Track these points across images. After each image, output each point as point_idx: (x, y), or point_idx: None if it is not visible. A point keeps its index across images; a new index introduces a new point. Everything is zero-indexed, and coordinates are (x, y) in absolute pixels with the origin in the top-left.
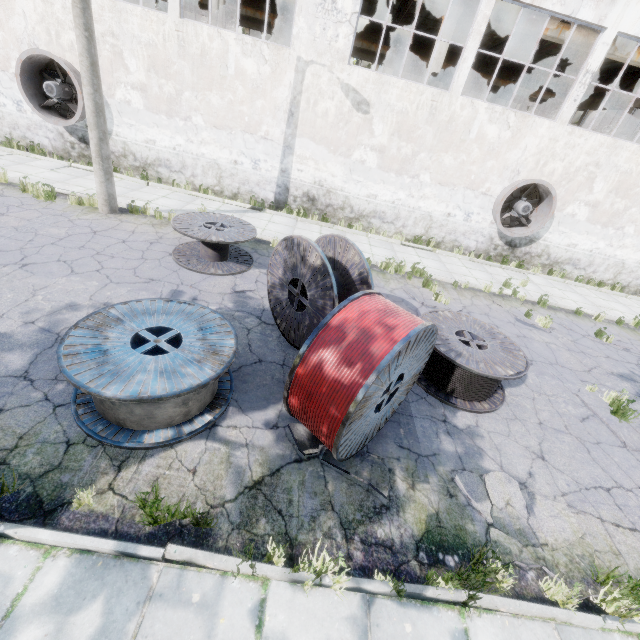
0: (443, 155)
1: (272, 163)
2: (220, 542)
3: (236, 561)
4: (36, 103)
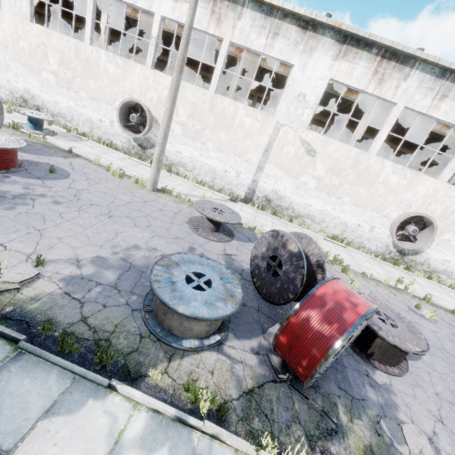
0: (359, 188)
1: (248, 175)
2: (232, 427)
3: (246, 443)
4: (122, 123)
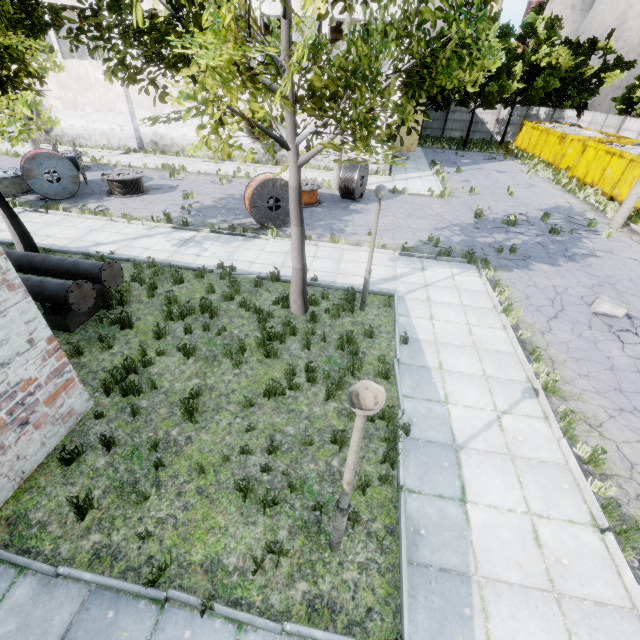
0: None
1: (129, 126)
2: None
3: None
4: None
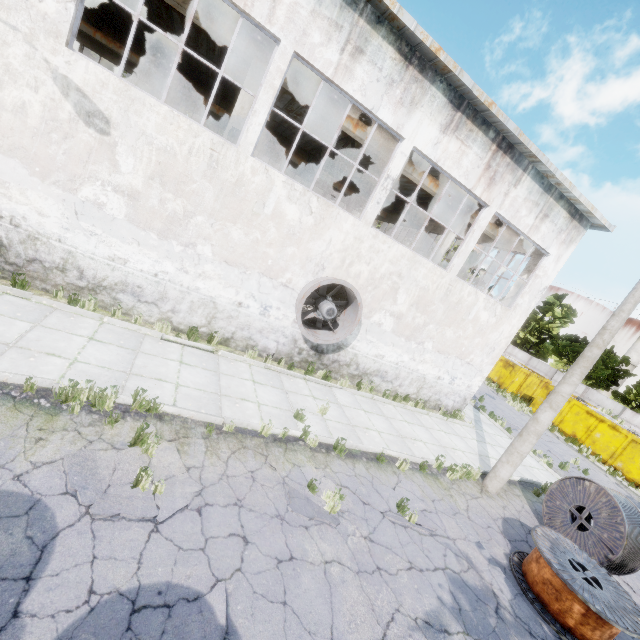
0: (230, 225)
1: None
2: None
3: None
4: None
